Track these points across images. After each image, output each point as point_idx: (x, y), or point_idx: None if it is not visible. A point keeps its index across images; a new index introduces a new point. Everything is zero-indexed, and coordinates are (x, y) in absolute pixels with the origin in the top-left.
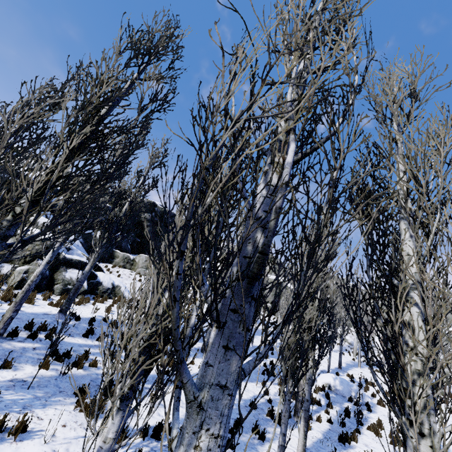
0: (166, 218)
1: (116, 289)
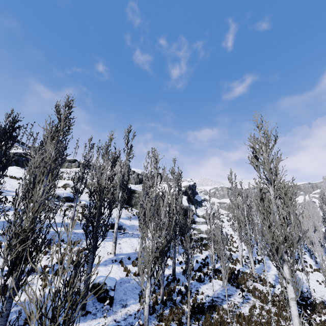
0: (193, 188)
1: (225, 233)
